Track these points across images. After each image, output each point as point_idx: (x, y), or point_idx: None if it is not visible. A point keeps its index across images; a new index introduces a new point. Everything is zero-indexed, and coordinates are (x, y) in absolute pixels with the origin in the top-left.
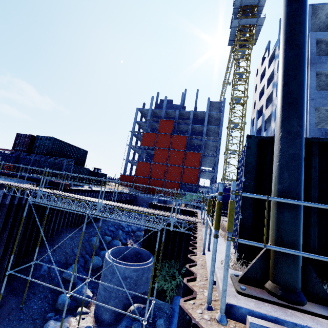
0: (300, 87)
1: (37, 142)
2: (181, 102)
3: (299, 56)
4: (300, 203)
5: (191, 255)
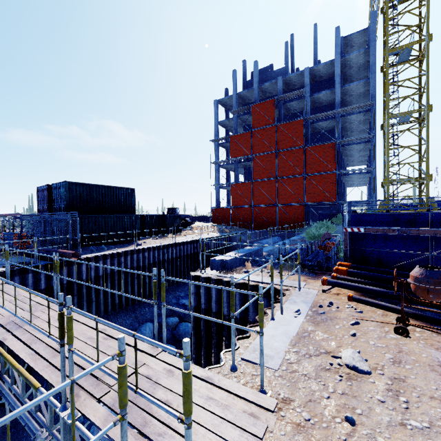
0: None
1: (54, 193)
2: (286, 62)
3: None
4: None
5: None
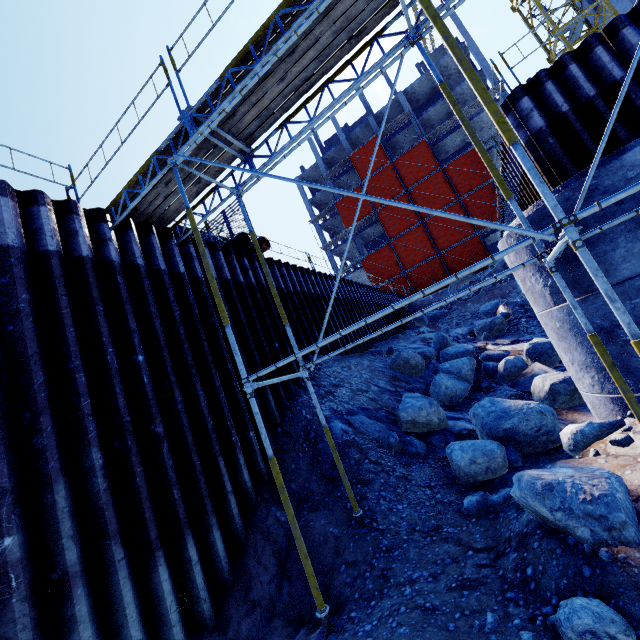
0: None
1: None
2: (366, 107)
3: None
4: None
5: None
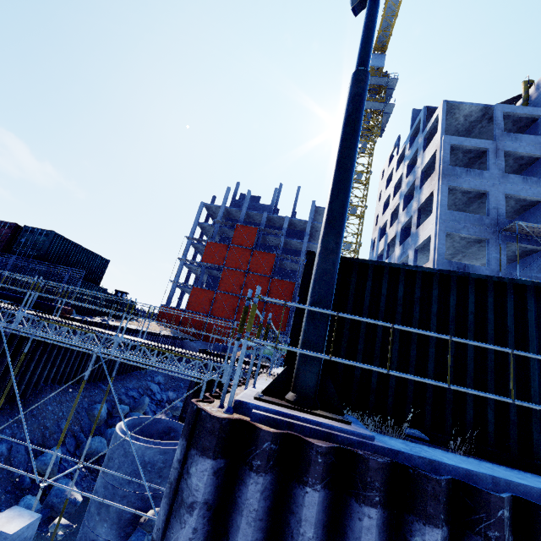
0: (340, 207)
1: (24, 236)
2: (272, 202)
3: (344, 178)
4: (310, 308)
5: (229, 387)
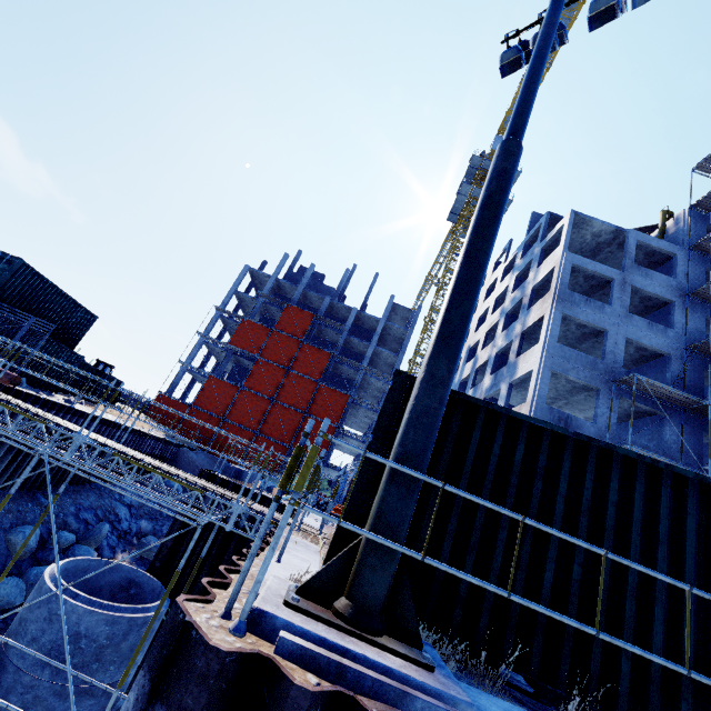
0: (462, 319)
1: None
2: (340, 286)
3: (472, 278)
4: (403, 469)
5: (240, 560)
